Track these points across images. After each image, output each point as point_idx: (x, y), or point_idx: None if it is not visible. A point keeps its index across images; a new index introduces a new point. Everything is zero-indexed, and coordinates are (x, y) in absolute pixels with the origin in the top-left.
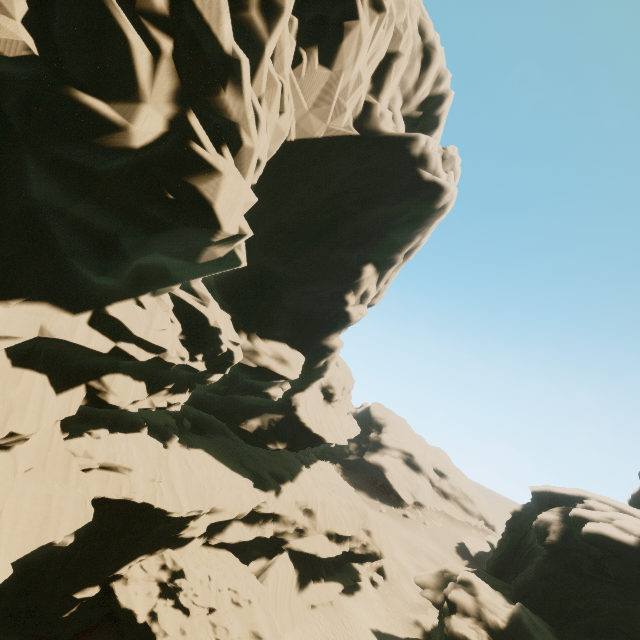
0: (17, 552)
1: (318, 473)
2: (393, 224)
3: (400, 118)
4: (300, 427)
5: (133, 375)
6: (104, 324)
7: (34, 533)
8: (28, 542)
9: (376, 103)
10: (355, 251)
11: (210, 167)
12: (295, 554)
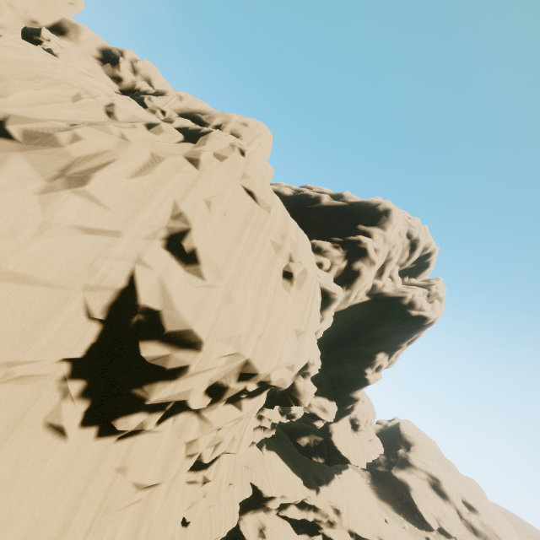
0: (239, 500)
1: (347, 480)
2: (395, 332)
3: (397, 278)
4: (333, 448)
5: (261, 427)
6: (259, 415)
7: (241, 494)
8: (240, 497)
9: (379, 283)
10: (370, 346)
11: (304, 390)
12: (327, 539)
